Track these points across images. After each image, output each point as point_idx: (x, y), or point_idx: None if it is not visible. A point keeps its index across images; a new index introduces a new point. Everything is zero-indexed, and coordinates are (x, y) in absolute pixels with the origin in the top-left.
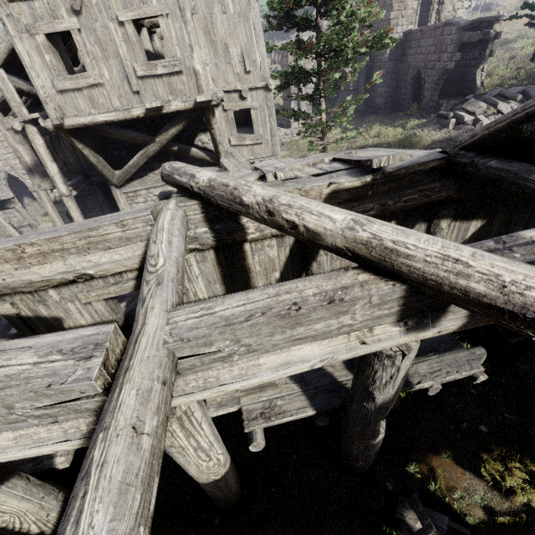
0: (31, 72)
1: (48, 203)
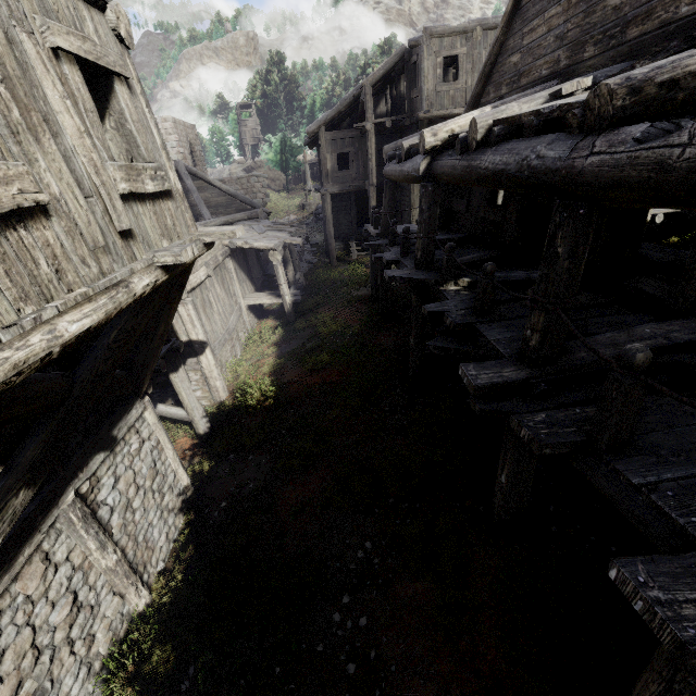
0: (425, 80)
1: (330, 206)
